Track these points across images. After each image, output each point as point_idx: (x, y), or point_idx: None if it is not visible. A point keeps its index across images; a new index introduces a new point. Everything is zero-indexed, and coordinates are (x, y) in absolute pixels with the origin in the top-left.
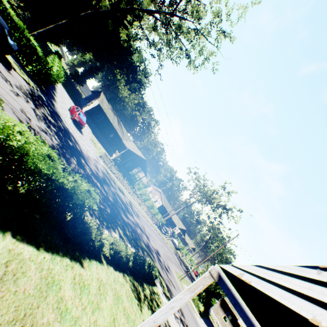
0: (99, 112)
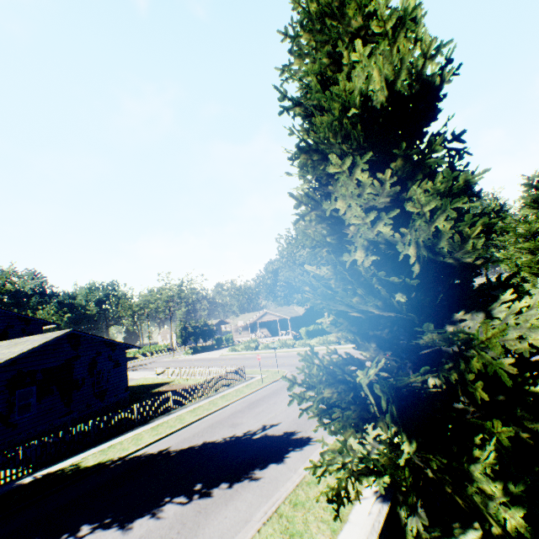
0: None
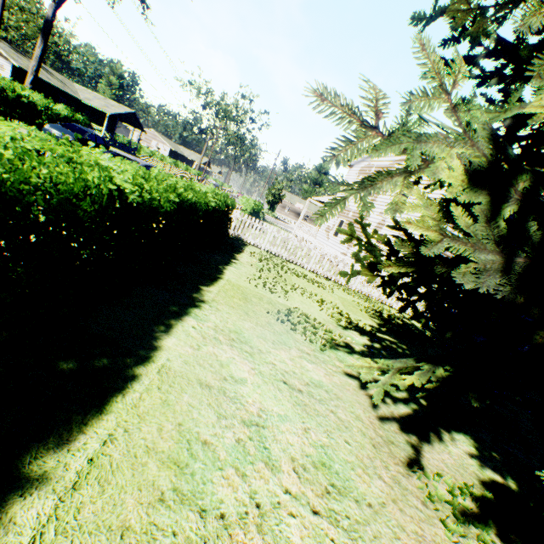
0: (23, 78)
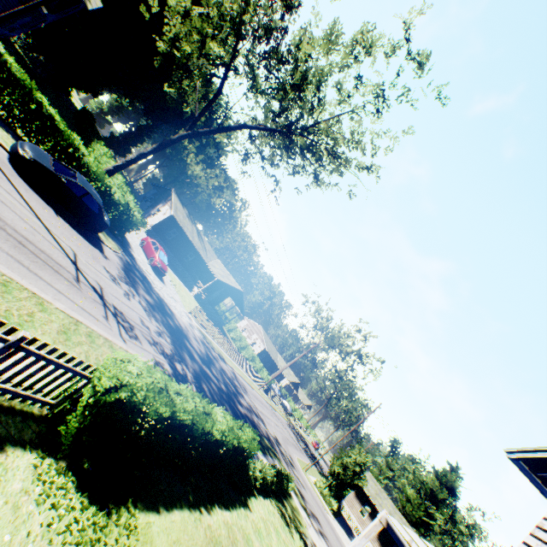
0: (172, 225)
